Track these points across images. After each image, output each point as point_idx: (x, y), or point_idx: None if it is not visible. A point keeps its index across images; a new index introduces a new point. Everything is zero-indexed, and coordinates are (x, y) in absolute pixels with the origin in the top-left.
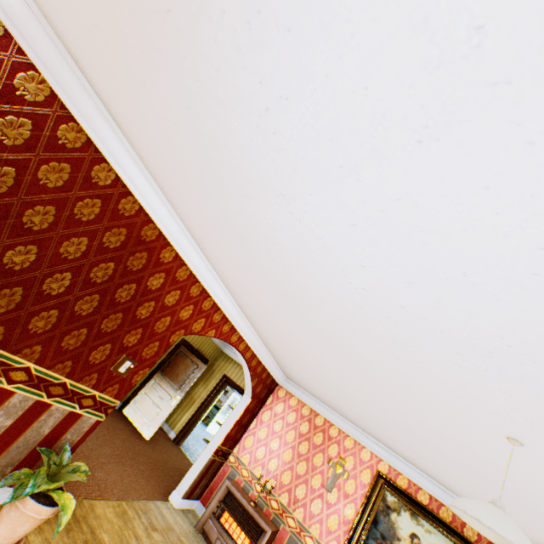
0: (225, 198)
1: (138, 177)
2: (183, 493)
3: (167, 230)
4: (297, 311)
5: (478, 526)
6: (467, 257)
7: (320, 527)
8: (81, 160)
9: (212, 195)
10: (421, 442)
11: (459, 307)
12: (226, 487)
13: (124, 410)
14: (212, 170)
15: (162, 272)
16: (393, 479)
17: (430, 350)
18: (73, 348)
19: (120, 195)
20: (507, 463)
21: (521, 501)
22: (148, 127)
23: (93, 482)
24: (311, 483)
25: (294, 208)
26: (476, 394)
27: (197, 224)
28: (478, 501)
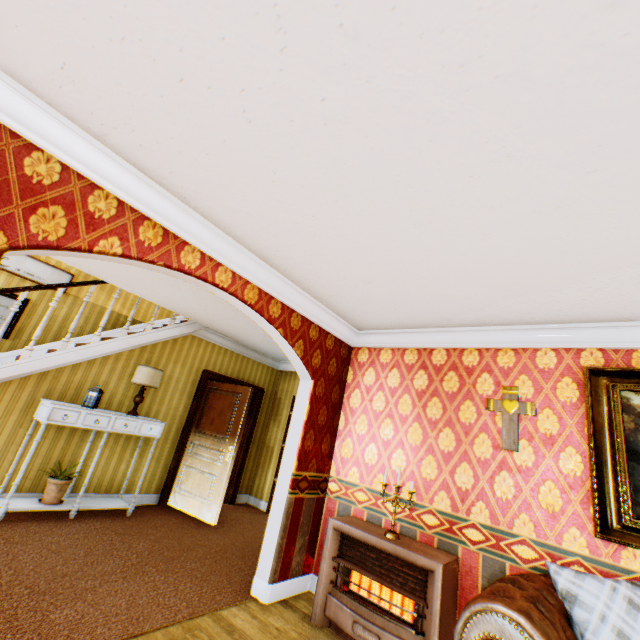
0: None
1: None
2: (268, 575)
3: None
4: None
5: None
6: None
7: (531, 517)
8: None
9: None
10: None
11: None
12: (334, 531)
13: (170, 503)
14: None
15: None
16: (625, 367)
17: None
18: None
19: None
20: None
21: None
22: None
23: (31, 637)
24: (475, 454)
25: None
26: None
27: None
28: None
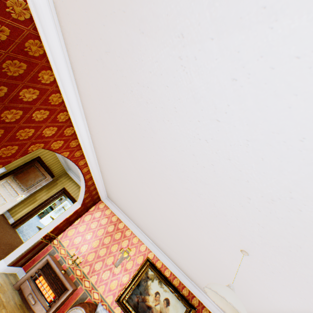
0: (121, 31)
1: None
2: (9, 262)
3: (51, 54)
4: (139, 151)
5: (214, 298)
6: None
7: (105, 287)
8: None
9: (108, 25)
10: (181, 245)
11: (276, 165)
12: (46, 260)
13: None
14: None
15: (37, 89)
16: (155, 262)
17: (228, 193)
18: None
19: None
20: (239, 264)
21: (222, 280)
22: None
23: None
24: (106, 261)
25: (186, 53)
26: (240, 224)
27: (82, 58)
28: (223, 285)
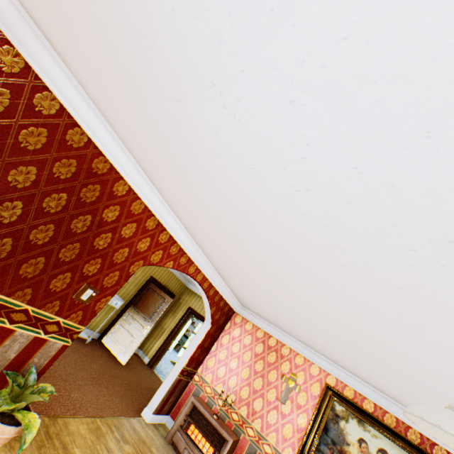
0: (161, 110)
1: (83, 107)
2: (153, 409)
3: (117, 164)
4: (243, 233)
5: (434, 433)
6: (433, 105)
7: (277, 435)
8: (20, 86)
9: (149, 110)
10: (366, 355)
11: (417, 186)
12: (191, 403)
13: (103, 340)
14: (143, 76)
15: (117, 205)
16: (341, 391)
17: (379, 252)
18: (32, 276)
19: (66, 126)
20: None
21: None
22: (78, 39)
23: (68, 402)
24: (267, 396)
25: (227, 100)
26: (428, 297)
27: (144, 154)
28: (436, 407)
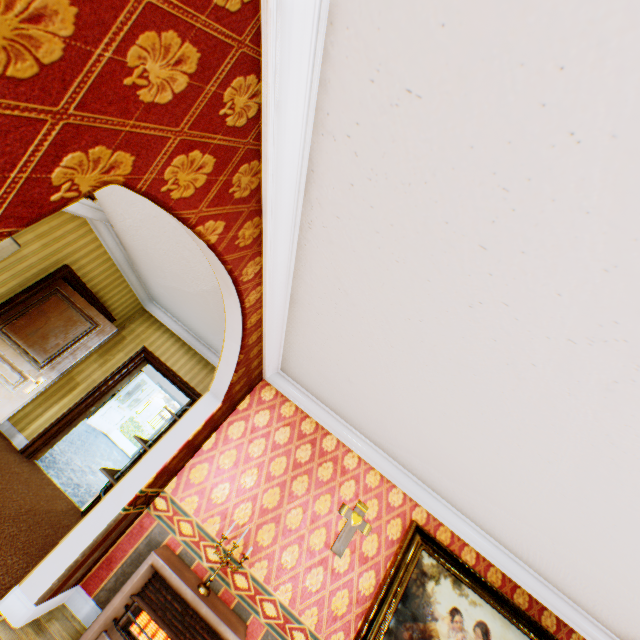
0: None
1: None
2: (40, 594)
3: None
4: None
5: None
6: None
7: (320, 613)
8: None
9: None
10: (605, 526)
11: None
12: (150, 568)
13: None
14: None
15: None
16: (433, 533)
17: None
18: None
19: None
20: None
21: None
22: None
23: None
24: (309, 543)
25: None
26: None
27: None
28: None
